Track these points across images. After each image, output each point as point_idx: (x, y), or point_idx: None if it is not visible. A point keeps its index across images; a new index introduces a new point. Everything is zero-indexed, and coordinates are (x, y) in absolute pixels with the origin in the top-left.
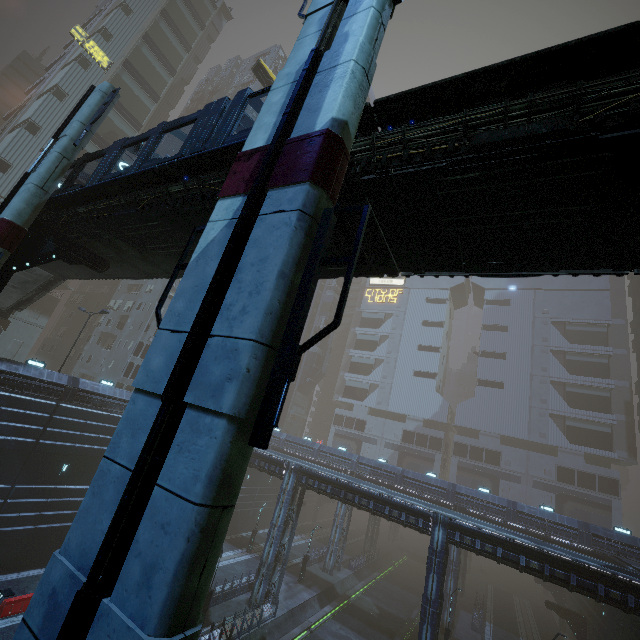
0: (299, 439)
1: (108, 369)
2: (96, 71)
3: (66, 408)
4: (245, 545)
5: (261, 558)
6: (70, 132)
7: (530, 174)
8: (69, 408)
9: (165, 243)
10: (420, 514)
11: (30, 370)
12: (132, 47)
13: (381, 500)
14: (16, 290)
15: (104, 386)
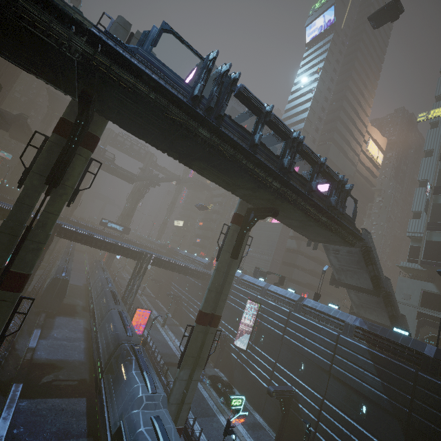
0: None
1: None
2: None
3: (427, 380)
4: None
5: None
6: None
7: (2, 50)
8: (431, 381)
9: (215, 174)
10: None
11: (386, 332)
12: None
13: None
14: (362, 271)
15: None
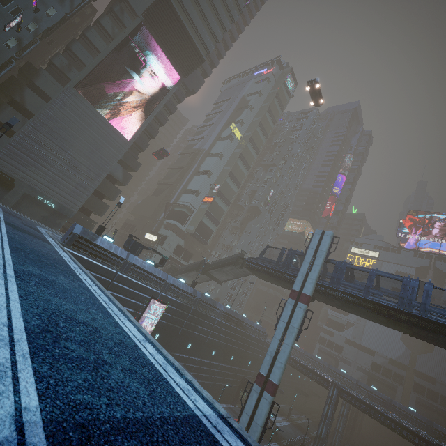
0: (314, 356)
1: (216, 293)
2: (235, 142)
3: (238, 330)
4: (282, 414)
5: (317, 432)
6: (323, 256)
7: None
8: (239, 330)
9: (367, 314)
10: (429, 443)
11: (230, 311)
12: (254, 130)
13: (400, 425)
14: (233, 276)
15: (246, 318)
